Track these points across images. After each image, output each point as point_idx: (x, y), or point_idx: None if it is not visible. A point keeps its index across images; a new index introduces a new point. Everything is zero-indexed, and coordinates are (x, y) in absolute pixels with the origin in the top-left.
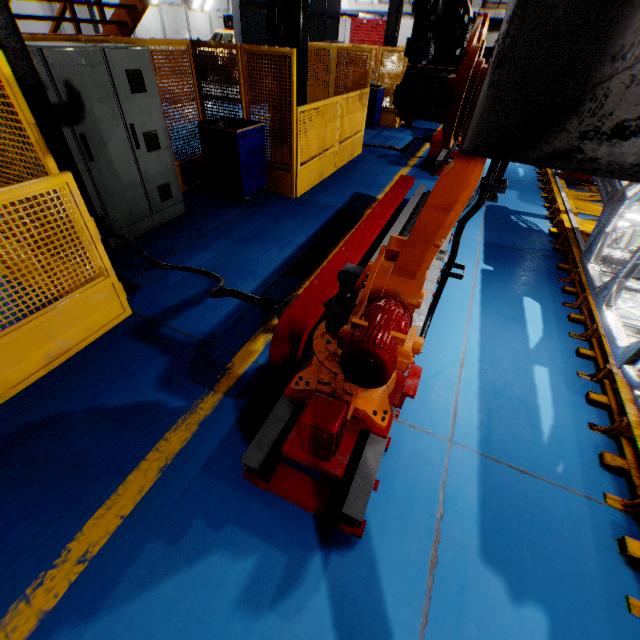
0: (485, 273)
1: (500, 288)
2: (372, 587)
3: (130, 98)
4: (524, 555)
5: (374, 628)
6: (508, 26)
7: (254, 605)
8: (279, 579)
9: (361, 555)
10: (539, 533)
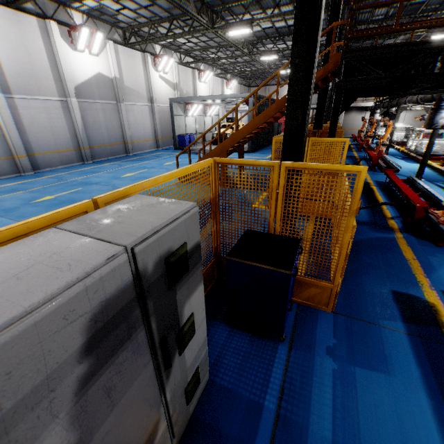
0: None
1: None
2: None
3: None
4: None
5: None
6: None
7: None
8: None
9: None
10: None
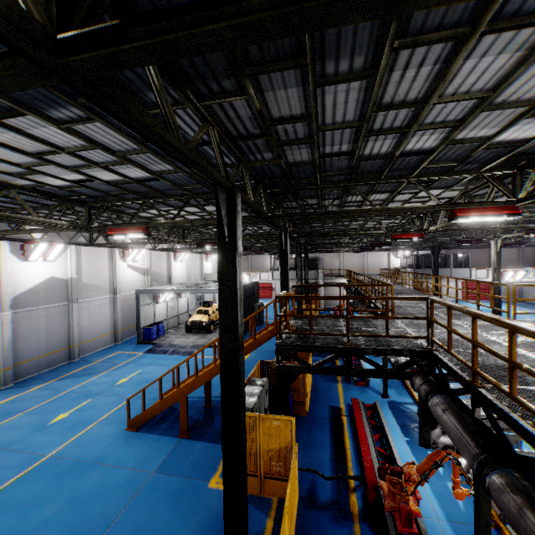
0: (408, 442)
1: (417, 449)
2: None
3: (265, 398)
4: None
5: None
6: (420, 436)
7: None
8: None
9: None
10: None
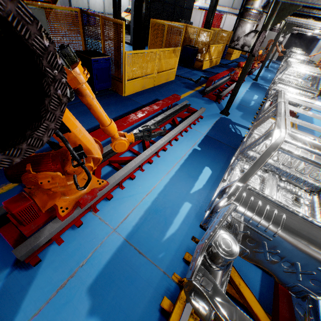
0: (194, 151)
1: (197, 160)
2: (23, 291)
3: None
4: (110, 293)
5: (10, 310)
6: None
7: None
8: None
9: (29, 274)
10: (126, 284)
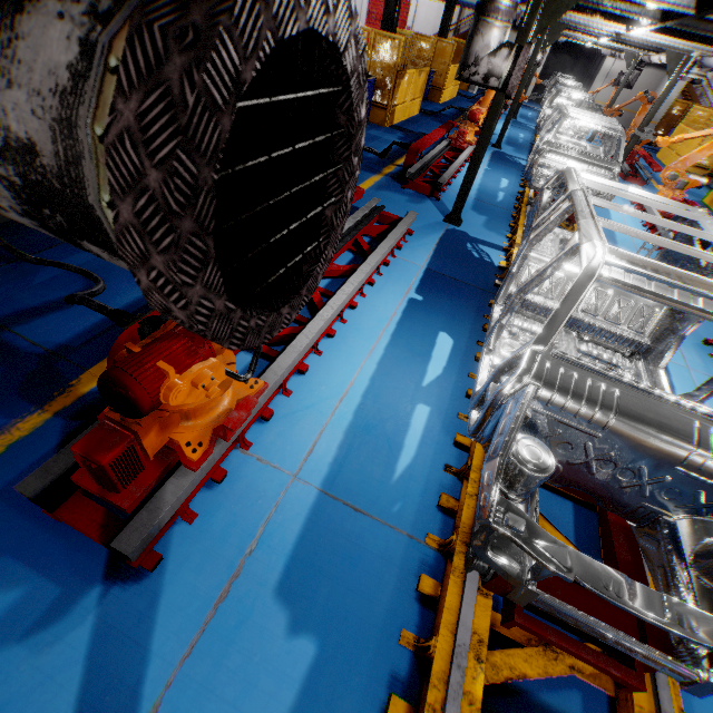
0: (411, 303)
1: (420, 320)
2: (145, 621)
3: None
4: (321, 590)
5: (130, 660)
6: None
7: (2, 639)
8: (42, 612)
9: (146, 589)
10: (346, 570)
